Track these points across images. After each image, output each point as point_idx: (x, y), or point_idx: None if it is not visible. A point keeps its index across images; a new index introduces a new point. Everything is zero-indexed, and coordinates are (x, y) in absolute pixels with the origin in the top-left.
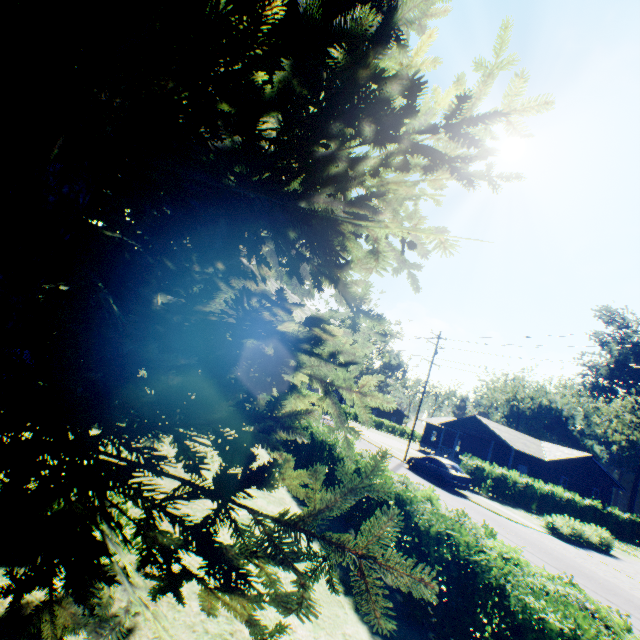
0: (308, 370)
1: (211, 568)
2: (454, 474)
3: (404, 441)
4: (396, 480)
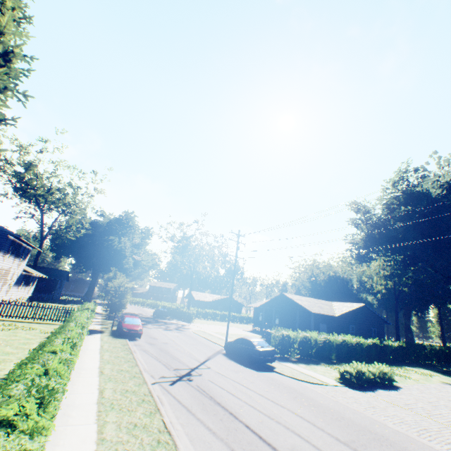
0: None
1: None
2: (260, 350)
3: (242, 325)
4: None
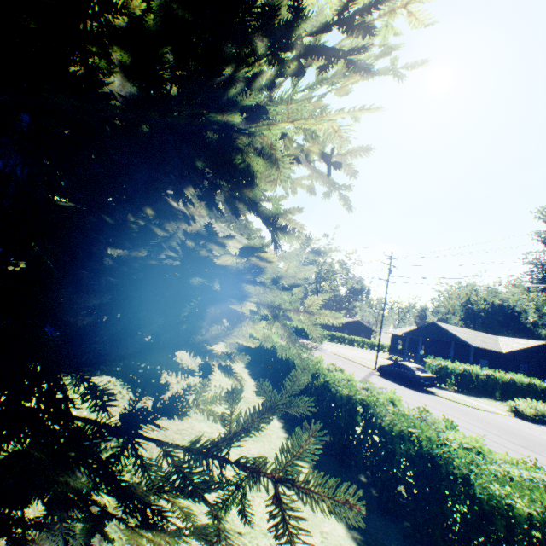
0: (254, 298)
1: (126, 507)
2: (420, 375)
3: (374, 352)
4: (361, 387)
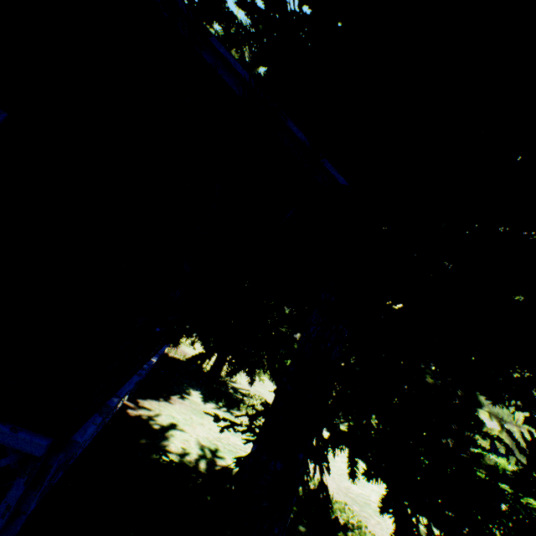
0: (486, 408)
1: None
2: None
3: None
4: None
